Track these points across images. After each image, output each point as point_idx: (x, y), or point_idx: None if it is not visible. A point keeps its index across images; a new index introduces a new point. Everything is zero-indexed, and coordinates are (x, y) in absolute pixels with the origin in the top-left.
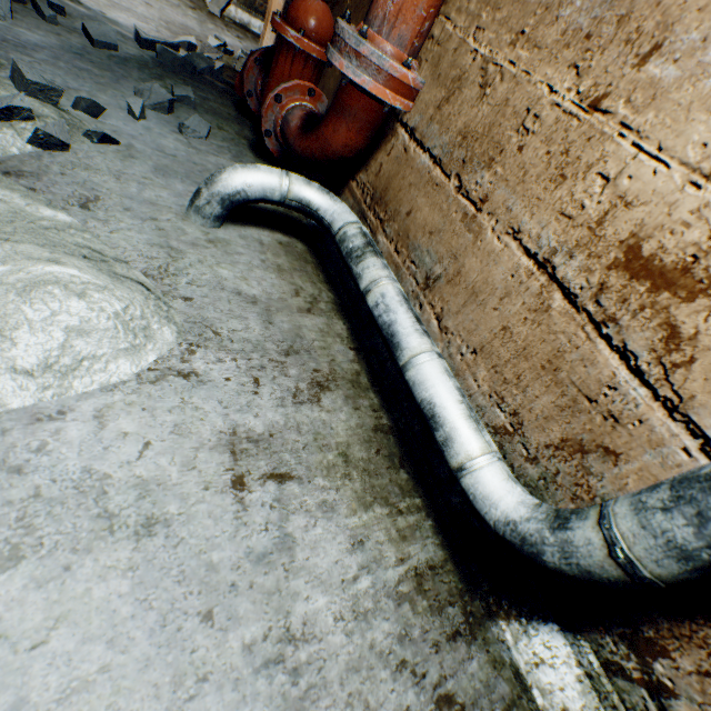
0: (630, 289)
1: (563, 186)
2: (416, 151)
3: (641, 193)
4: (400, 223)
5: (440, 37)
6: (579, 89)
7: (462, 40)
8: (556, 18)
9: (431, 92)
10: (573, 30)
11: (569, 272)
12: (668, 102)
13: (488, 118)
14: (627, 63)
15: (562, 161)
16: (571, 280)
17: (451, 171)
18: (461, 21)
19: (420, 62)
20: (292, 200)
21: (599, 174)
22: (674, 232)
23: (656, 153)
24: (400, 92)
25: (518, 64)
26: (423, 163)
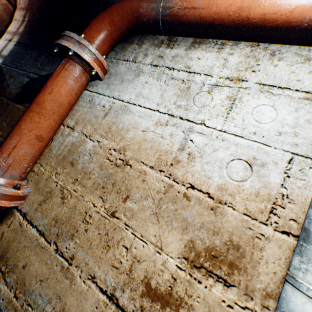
0: (154, 307)
1: (110, 250)
2: (28, 226)
3: (142, 255)
4: (18, 273)
5: (38, 171)
6: (105, 206)
7: (50, 176)
8: (89, 177)
9: (35, 195)
10: (97, 183)
11: (125, 300)
12: (138, 217)
13: (68, 213)
14: (120, 200)
15: (107, 238)
16: (127, 305)
17: (51, 239)
18: (48, 168)
19: (28, 180)
20: None
21: (123, 245)
22: (160, 274)
23: (141, 237)
24: (14, 199)
25: (78, 191)
26: (33, 233)
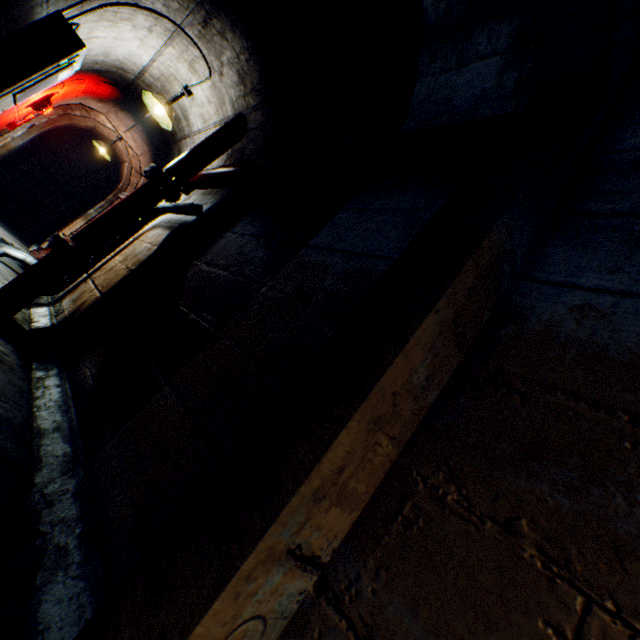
0: None
1: None
2: None
3: None
4: None
5: None
6: None
7: None
8: None
9: None
10: None
11: None
12: None
13: None
14: None
15: None
16: None
17: None
18: None
19: None
20: (28, 261)
21: None
22: None
23: None
24: None
25: None
26: None
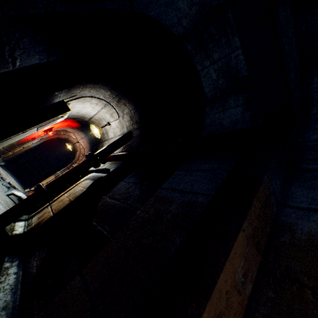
0: None
1: None
2: None
3: None
4: None
5: None
6: None
7: None
8: None
9: None
10: None
11: None
12: None
13: None
14: None
15: None
16: None
17: None
18: None
19: None
20: (22, 197)
21: None
22: None
23: None
24: None
25: None
26: None
